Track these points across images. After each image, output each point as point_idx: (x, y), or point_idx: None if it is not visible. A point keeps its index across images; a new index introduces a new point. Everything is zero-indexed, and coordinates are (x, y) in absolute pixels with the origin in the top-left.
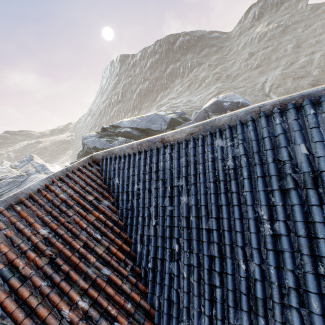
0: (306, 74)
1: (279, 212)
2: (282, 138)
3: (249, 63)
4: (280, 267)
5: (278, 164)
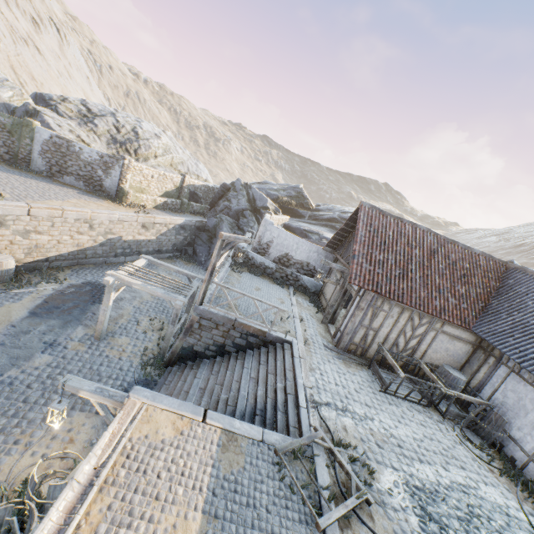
0: None
1: None
2: None
3: None
4: None
5: None
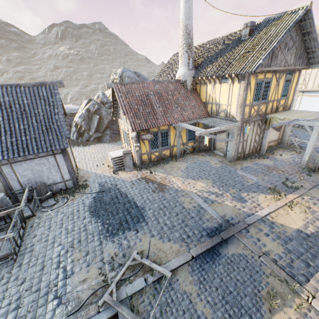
0: (94, 96)
1: (1, 115)
2: (2, 95)
3: (55, 74)
4: (1, 128)
5: (1, 103)
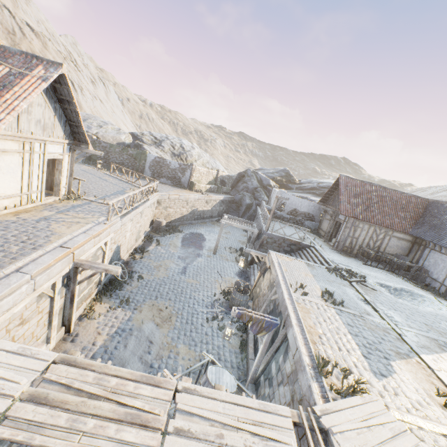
0: None
1: None
2: None
3: None
4: None
5: None
